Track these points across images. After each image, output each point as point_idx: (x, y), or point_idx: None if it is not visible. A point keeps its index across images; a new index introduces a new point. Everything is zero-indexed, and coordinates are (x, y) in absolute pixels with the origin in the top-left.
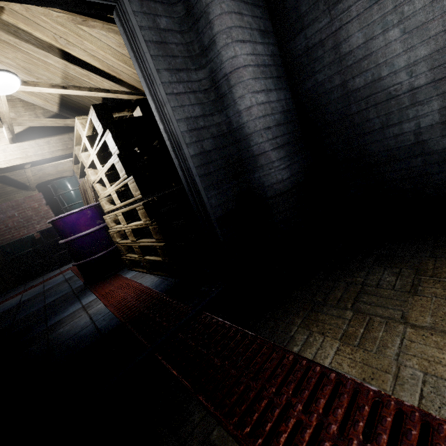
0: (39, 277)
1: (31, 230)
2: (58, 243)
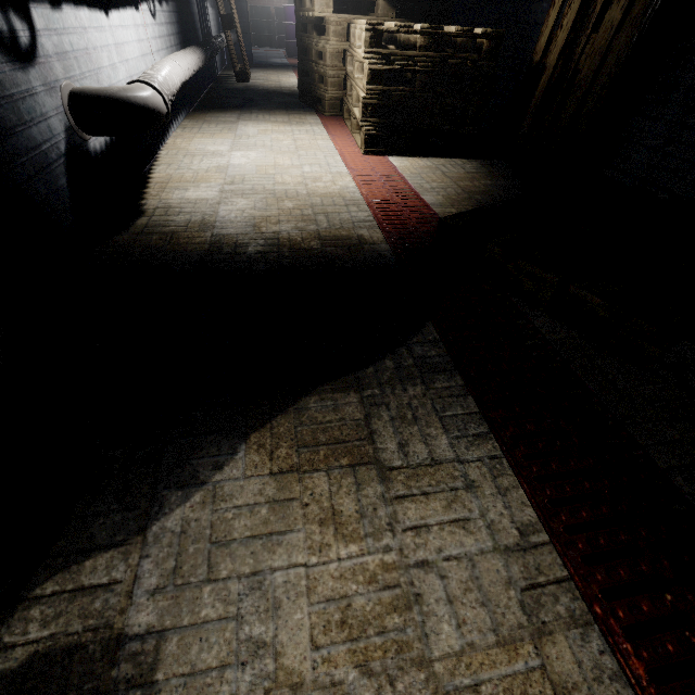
0: (264, 48)
1: (270, 2)
2: (282, 26)
